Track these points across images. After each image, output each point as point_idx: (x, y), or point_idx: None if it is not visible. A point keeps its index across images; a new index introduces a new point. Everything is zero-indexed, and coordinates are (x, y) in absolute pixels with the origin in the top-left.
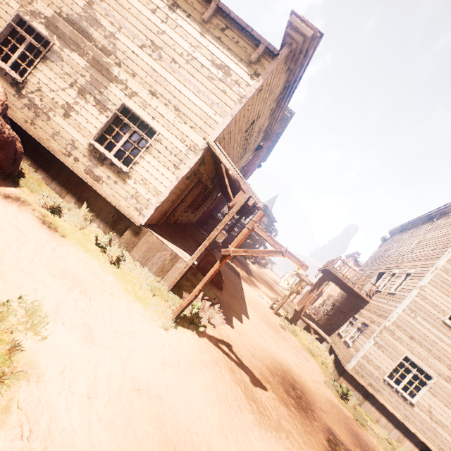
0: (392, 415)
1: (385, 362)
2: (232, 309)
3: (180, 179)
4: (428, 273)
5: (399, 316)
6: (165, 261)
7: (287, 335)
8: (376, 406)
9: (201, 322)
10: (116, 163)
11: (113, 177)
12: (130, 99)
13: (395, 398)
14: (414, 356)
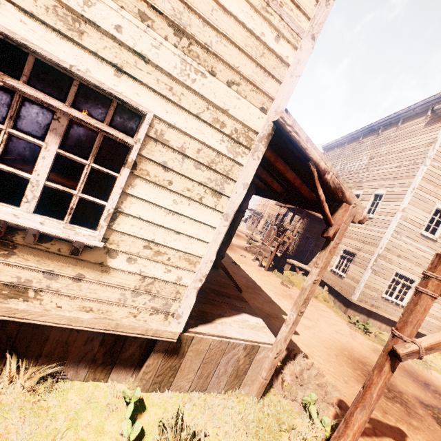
0: (389, 320)
1: (381, 283)
2: (268, 315)
3: (231, 216)
4: (407, 194)
5: (389, 241)
6: (237, 363)
7: (294, 292)
8: (377, 318)
9: (322, 415)
10: (58, 234)
11: (64, 268)
12: (3, 1)
13: (391, 307)
14: (401, 270)
